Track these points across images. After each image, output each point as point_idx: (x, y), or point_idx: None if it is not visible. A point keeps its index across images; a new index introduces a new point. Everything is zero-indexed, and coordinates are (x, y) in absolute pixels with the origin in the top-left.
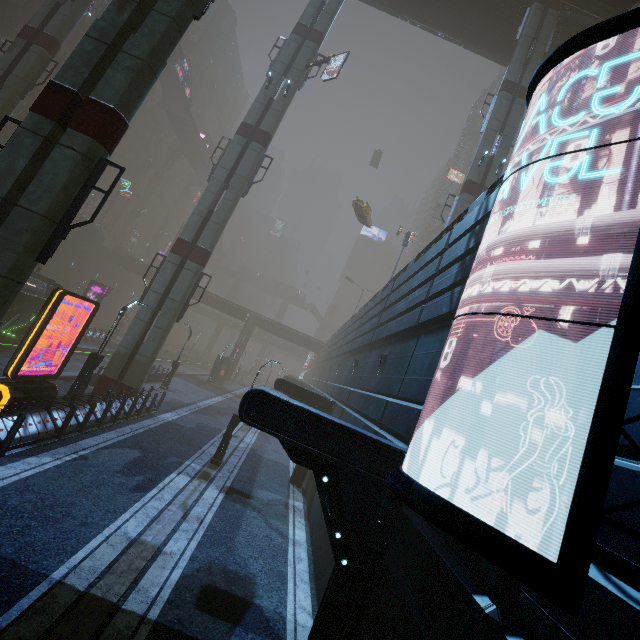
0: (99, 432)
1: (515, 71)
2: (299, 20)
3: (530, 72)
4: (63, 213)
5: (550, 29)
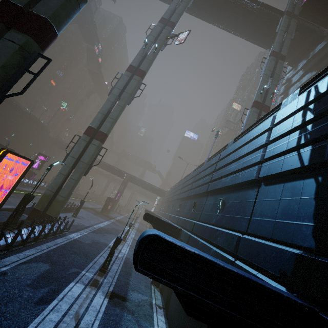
0: (22, 249)
1: (277, 47)
2: (162, 16)
3: (285, 47)
4: (0, 86)
5: (293, 28)
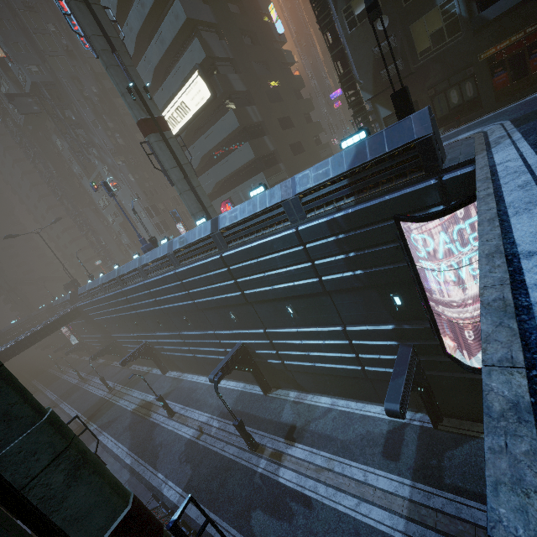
0: None
1: None
2: None
3: None
4: None
5: None
